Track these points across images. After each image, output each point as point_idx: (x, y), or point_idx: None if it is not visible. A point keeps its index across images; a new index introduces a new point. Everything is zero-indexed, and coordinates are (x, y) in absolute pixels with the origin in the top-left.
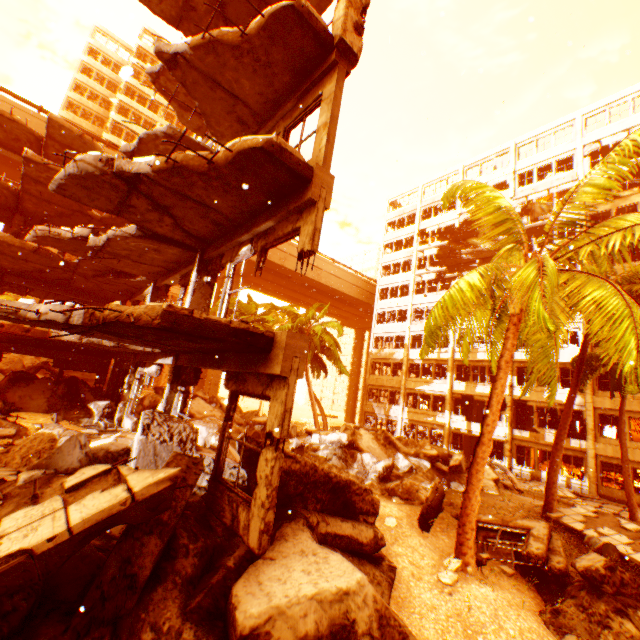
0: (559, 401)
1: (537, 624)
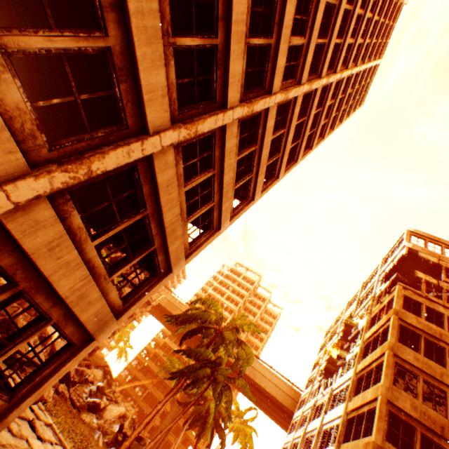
0: None
1: None
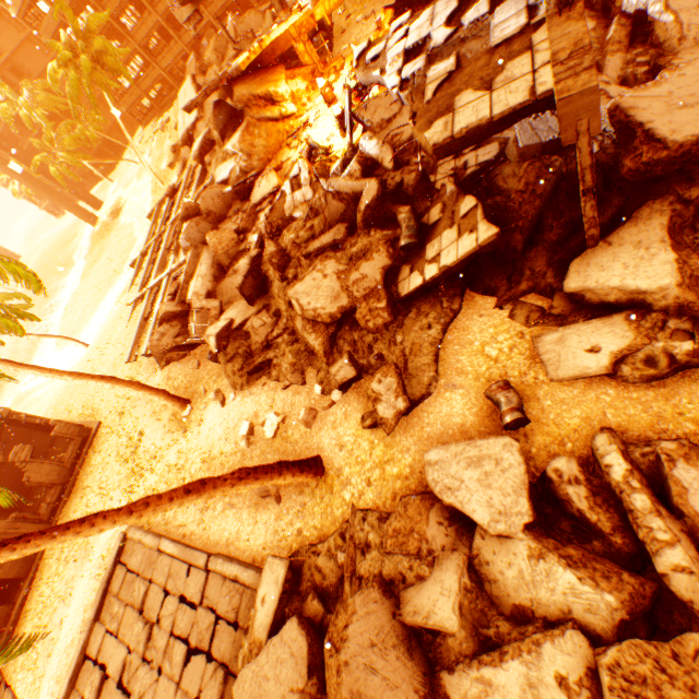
0: None
1: None
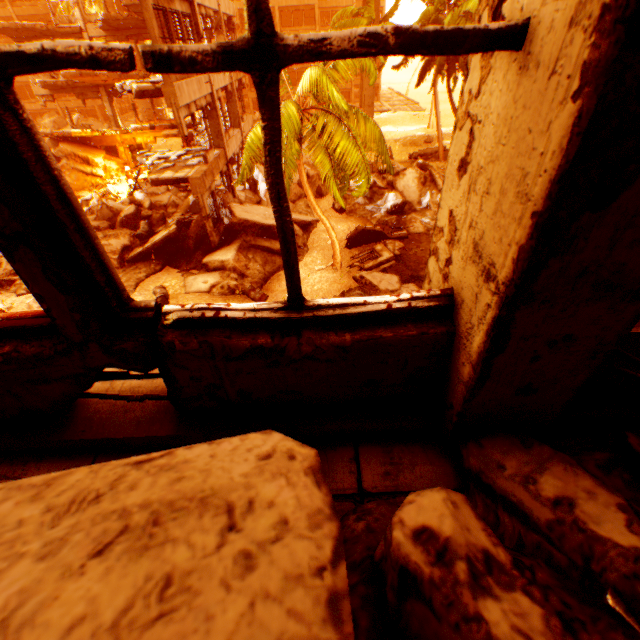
0: None
1: (336, 290)
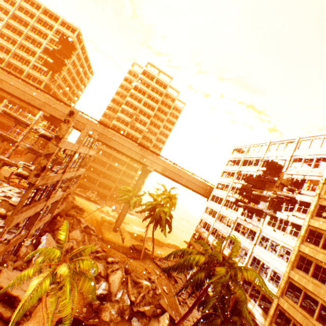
0: (253, 313)
1: None
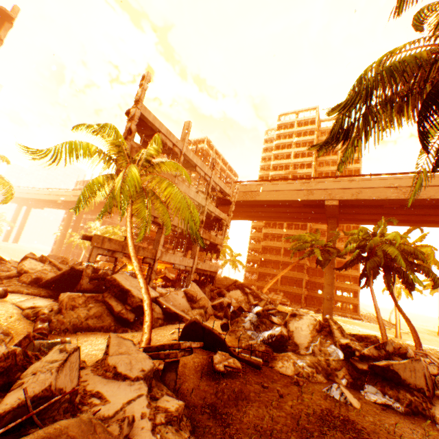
0: None
1: None
